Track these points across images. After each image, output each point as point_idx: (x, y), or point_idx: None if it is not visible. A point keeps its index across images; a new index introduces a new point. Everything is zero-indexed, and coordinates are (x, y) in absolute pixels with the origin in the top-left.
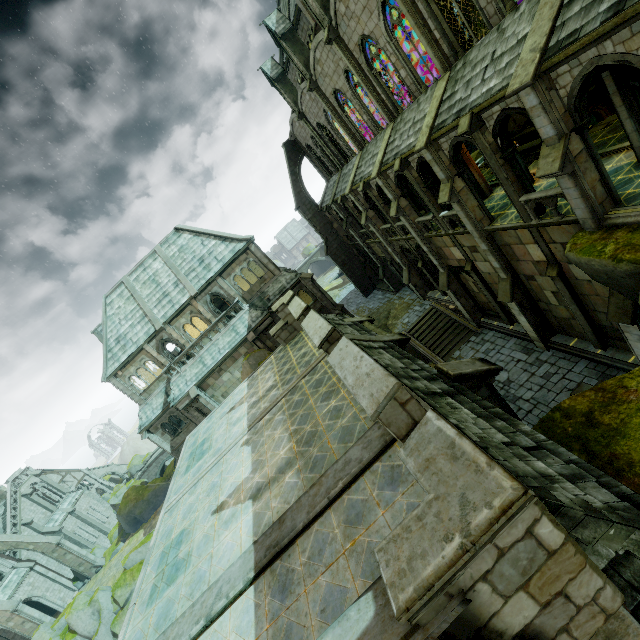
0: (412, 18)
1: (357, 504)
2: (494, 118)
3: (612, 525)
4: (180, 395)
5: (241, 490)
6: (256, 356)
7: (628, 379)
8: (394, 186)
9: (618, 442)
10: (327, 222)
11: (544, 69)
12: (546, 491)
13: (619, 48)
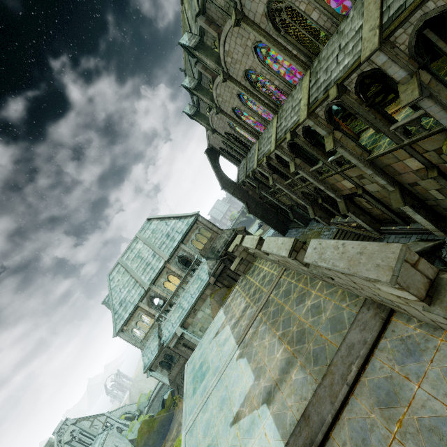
0: (276, 48)
1: (382, 383)
2: (354, 82)
3: None
4: (170, 336)
5: (251, 397)
6: (219, 294)
7: None
8: (288, 152)
9: None
10: (244, 192)
11: (385, 37)
12: None
13: (439, 3)
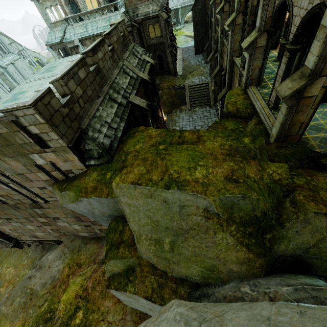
0: None
1: None
2: None
3: (94, 143)
4: (69, 39)
5: None
6: None
7: (151, 129)
8: None
9: (131, 139)
10: None
11: None
12: (88, 130)
13: None
